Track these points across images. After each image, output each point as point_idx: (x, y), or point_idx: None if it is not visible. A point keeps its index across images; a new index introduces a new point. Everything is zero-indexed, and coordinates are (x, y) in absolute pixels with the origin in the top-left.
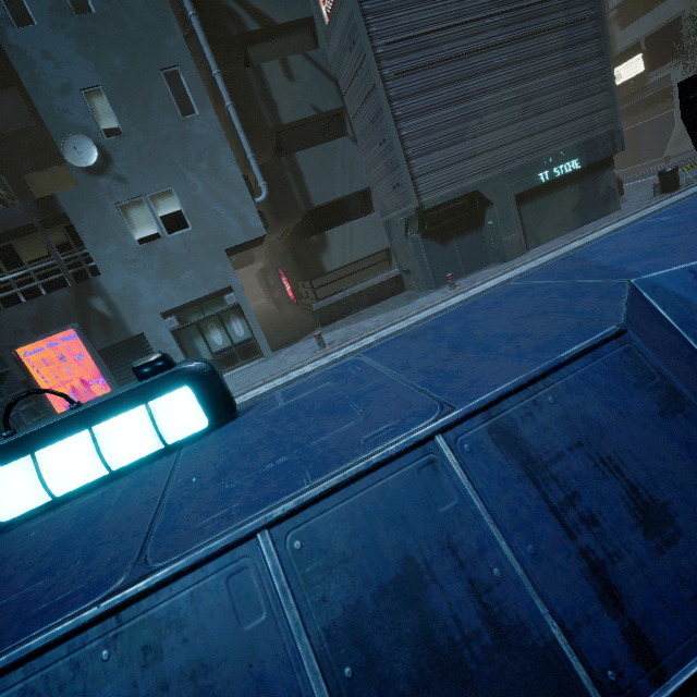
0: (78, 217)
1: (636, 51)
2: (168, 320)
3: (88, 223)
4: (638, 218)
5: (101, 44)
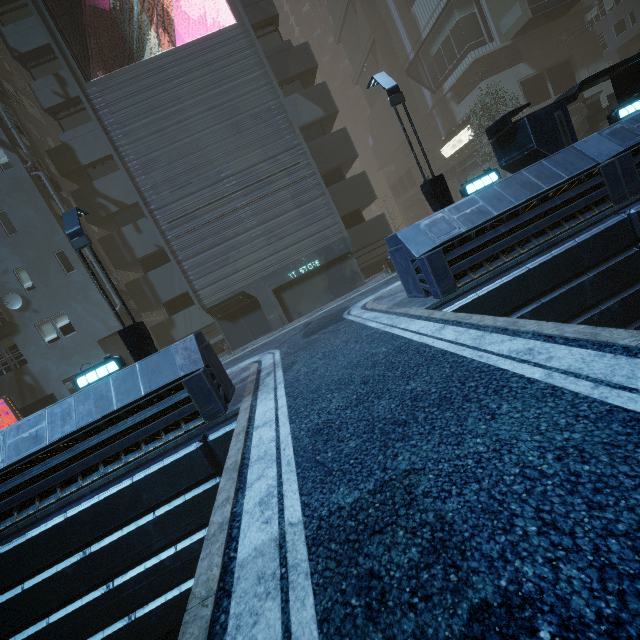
0: (15, 334)
1: (470, 121)
2: (67, 384)
3: (20, 337)
4: (343, 301)
5: (22, 246)
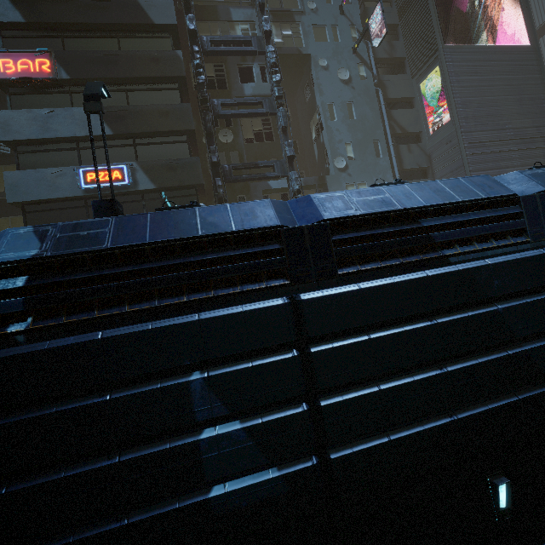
0: (331, 185)
1: None
2: None
3: (333, 189)
4: None
5: (355, 129)
